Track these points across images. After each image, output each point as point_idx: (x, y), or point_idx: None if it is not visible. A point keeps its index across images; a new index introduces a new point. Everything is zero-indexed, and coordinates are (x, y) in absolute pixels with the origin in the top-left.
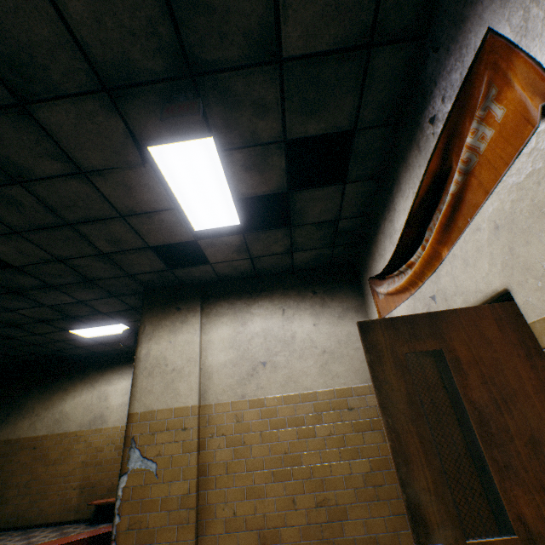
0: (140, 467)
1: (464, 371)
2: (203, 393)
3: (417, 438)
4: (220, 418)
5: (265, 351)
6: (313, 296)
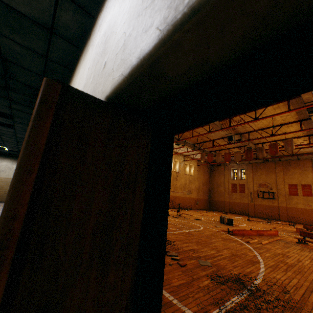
0: None
1: None
2: None
3: None
4: None
5: (5, 169)
6: None
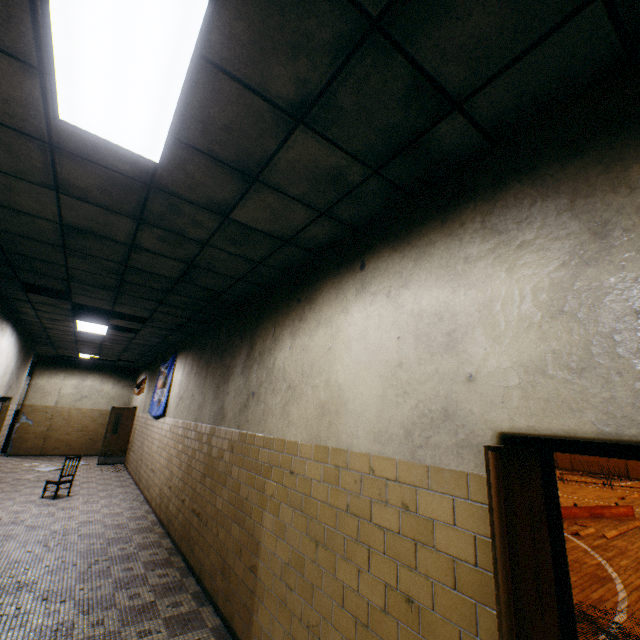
0: (26, 421)
1: (124, 416)
2: (58, 402)
3: (113, 423)
4: (63, 411)
5: (89, 392)
6: (117, 377)
